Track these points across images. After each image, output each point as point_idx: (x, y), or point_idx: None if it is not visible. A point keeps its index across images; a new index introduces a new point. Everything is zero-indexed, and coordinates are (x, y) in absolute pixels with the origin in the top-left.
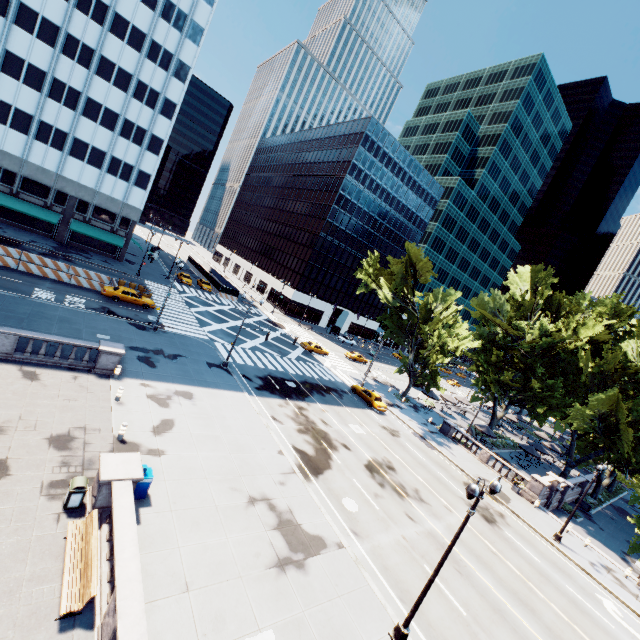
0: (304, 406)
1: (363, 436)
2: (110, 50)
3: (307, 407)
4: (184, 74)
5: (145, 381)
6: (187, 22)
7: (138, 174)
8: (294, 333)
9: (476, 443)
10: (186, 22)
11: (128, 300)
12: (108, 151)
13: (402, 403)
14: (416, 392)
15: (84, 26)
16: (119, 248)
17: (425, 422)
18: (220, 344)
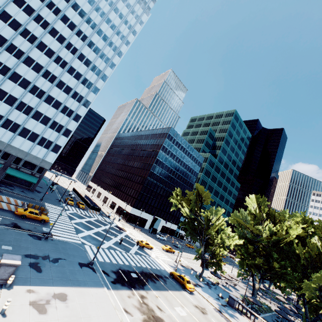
0: (144, 294)
1: (186, 318)
2: (53, 93)
3: (146, 295)
4: (87, 105)
5: (31, 287)
6: (92, 86)
7: (54, 145)
8: (132, 234)
9: (253, 313)
10: (92, 86)
11: (32, 217)
12: (41, 134)
13: (200, 282)
14: (205, 272)
15: (43, 83)
16: (33, 183)
17: (217, 297)
18: (88, 246)
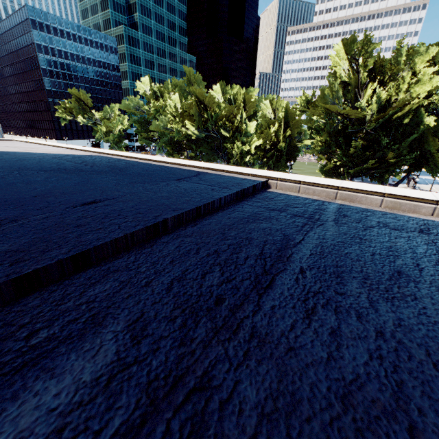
0: None
1: None
2: None
3: None
4: None
5: None
6: None
7: None
8: None
9: None
10: None
11: None
12: None
13: None
14: None
15: None
16: None
17: None
18: None
